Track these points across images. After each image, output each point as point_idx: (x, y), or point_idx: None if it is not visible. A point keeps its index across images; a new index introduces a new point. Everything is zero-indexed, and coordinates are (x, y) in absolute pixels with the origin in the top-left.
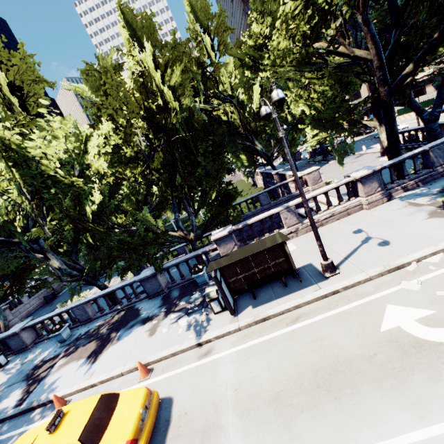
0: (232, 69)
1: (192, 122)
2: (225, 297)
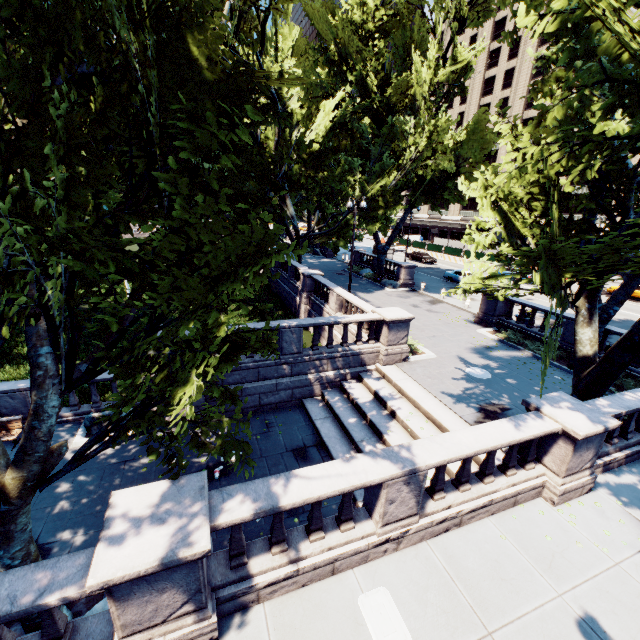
0: (288, 50)
1: (187, 36)
2: None
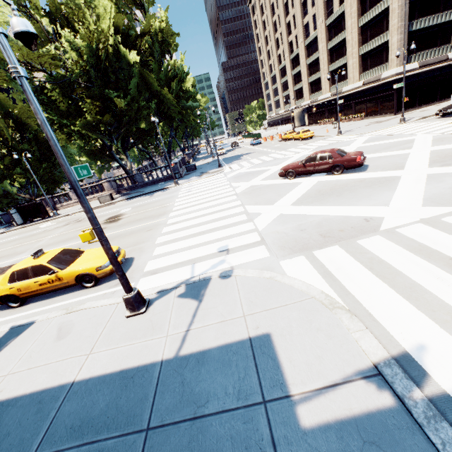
0: None
1: (39, 140)
2: (13, 219)
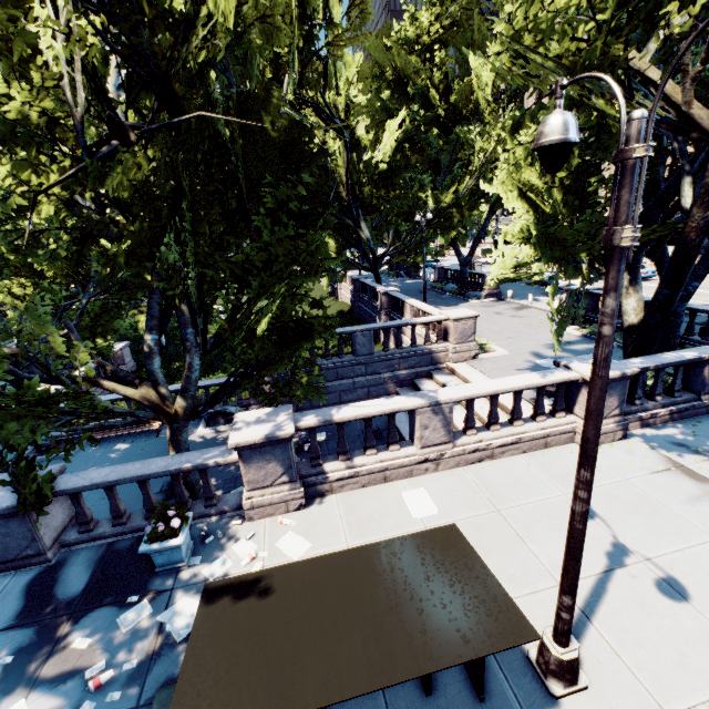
0: (353, 77)
1: (260, 115)
2: None
